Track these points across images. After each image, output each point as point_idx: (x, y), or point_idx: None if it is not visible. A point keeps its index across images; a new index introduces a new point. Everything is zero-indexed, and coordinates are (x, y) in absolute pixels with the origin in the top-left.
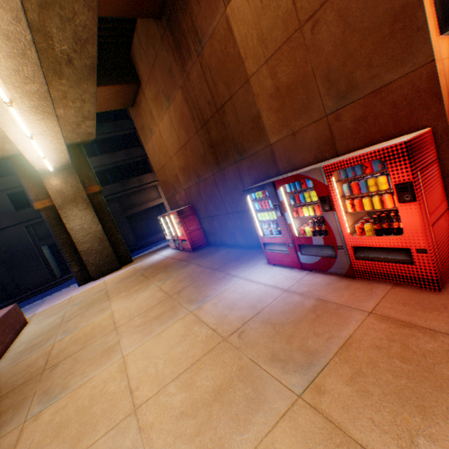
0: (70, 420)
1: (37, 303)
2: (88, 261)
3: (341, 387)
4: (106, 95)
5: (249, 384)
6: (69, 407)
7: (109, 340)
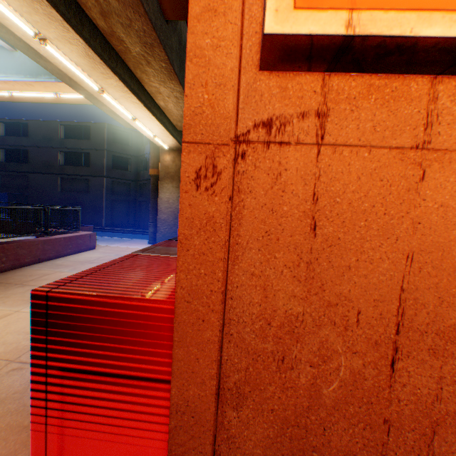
0: None
1: (125, 239)
2: (160, 228)
3: None
4: None
5: None
6: None
7: None
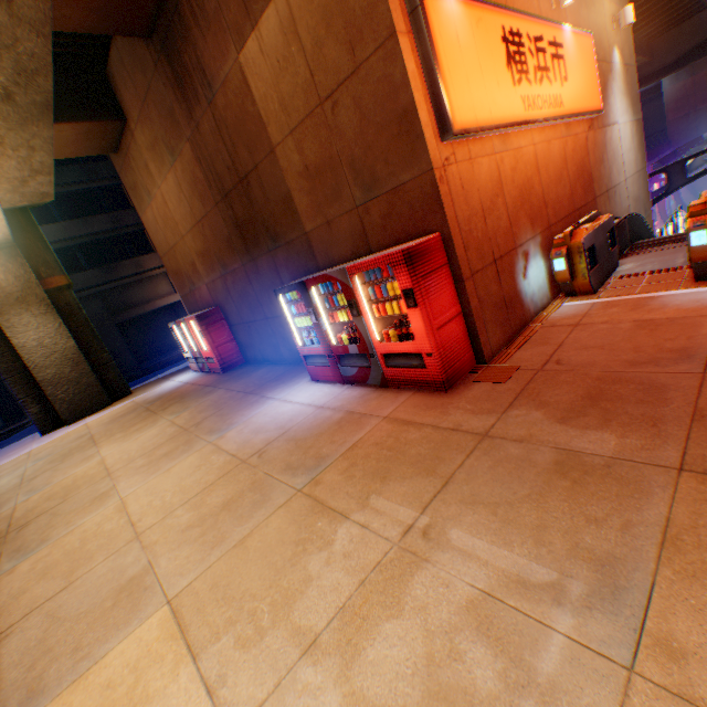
0: (59, 562)
1: None
2: (56, 396)
3: (335, 477)
4: (70, 136)
5: (259, 491)
6: (55, 553)
7: (102, 487)
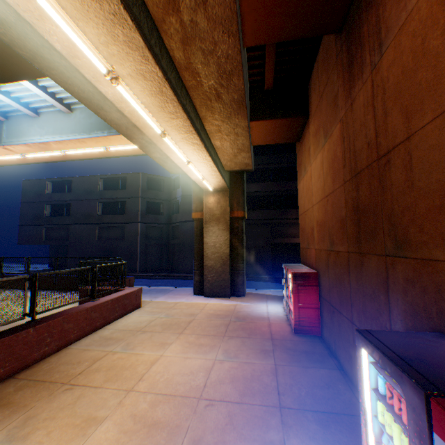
0: None
1: (166, 290)
2: (206, 276)
3: None
4: (269, 129)
5: None
6: None
7: (107, 404)
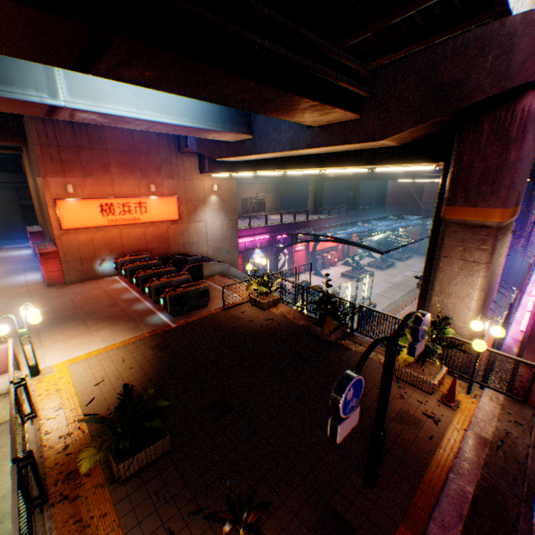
0: None
1: None
2: None
3: (1, 295)
4: None
5: None
6: None
7: None
